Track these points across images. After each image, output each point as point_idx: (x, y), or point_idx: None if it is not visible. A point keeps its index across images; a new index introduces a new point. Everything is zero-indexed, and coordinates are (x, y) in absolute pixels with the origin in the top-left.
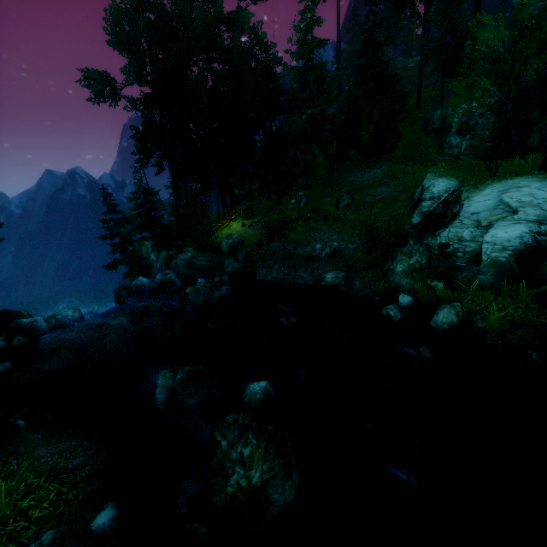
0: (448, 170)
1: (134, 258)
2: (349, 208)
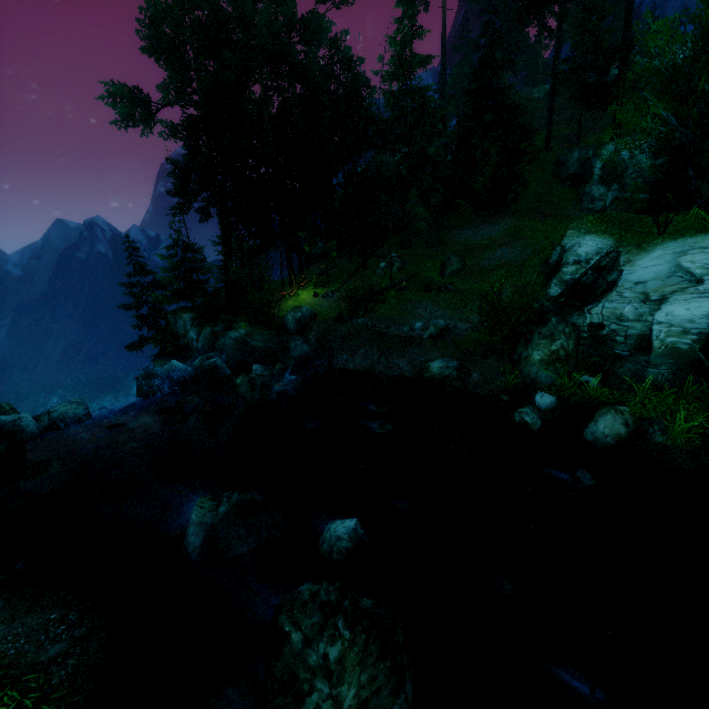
0: (597, 225)
1: (167, 335)
2: (459, 276)
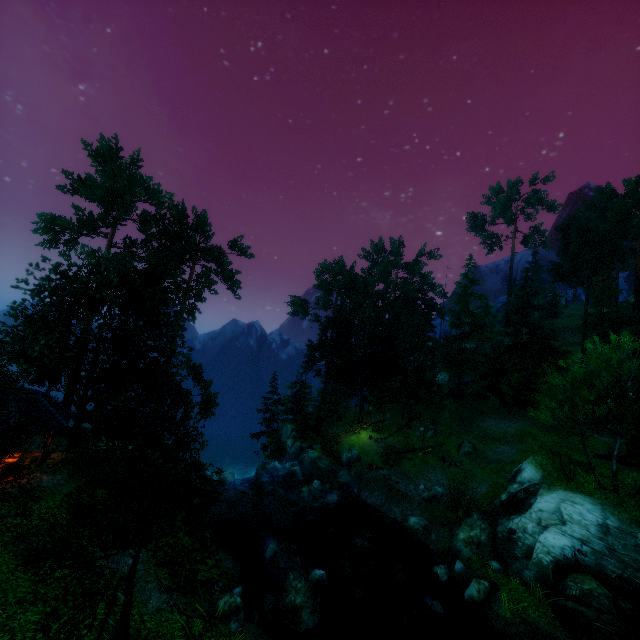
0: (544, 459)
1: (276, 439)
2: (469, 457)
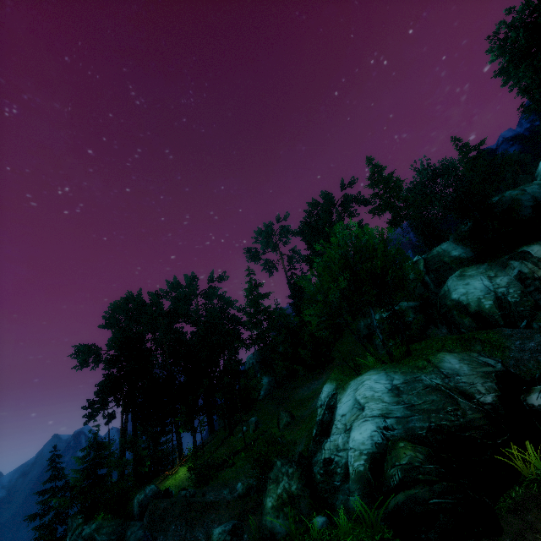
0: (336, 374)
1: None
2: (289, 427)
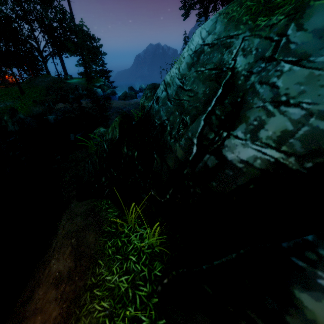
0: None
1: None
2: None
